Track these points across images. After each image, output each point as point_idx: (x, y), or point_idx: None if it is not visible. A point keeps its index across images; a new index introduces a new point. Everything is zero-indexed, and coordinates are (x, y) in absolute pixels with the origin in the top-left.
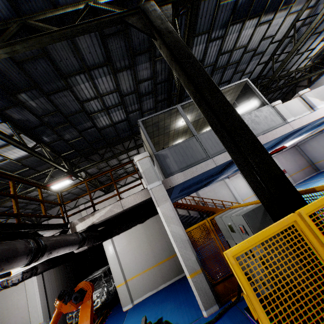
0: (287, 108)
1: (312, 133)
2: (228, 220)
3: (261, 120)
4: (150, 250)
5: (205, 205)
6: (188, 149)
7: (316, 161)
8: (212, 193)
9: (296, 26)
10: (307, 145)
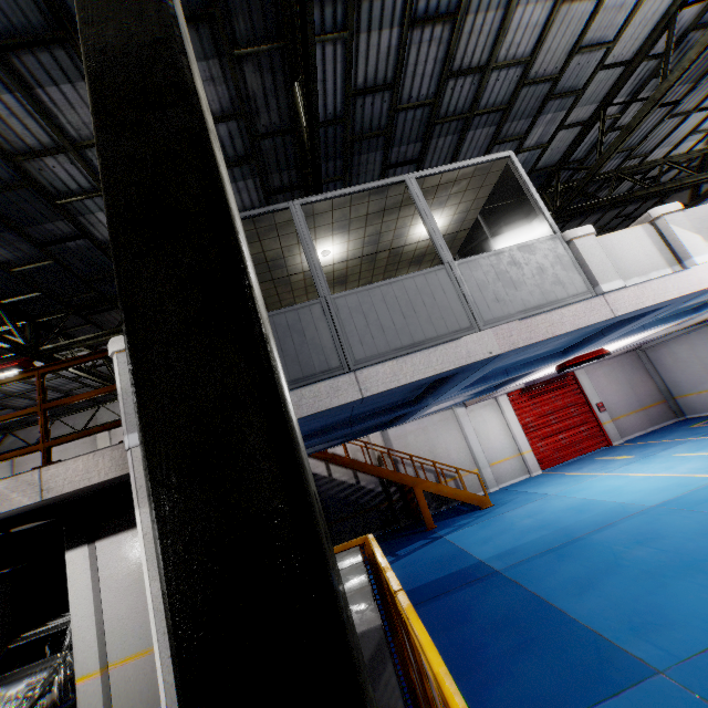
0: (610, 250)
1: (681, 325)
2: None
3: (527, 276)
4: None
5: (398, 464)
6: (292, 334)
7: (680, 392)
8: (421, 437)
9: (677, 26)
10: (664, 351)
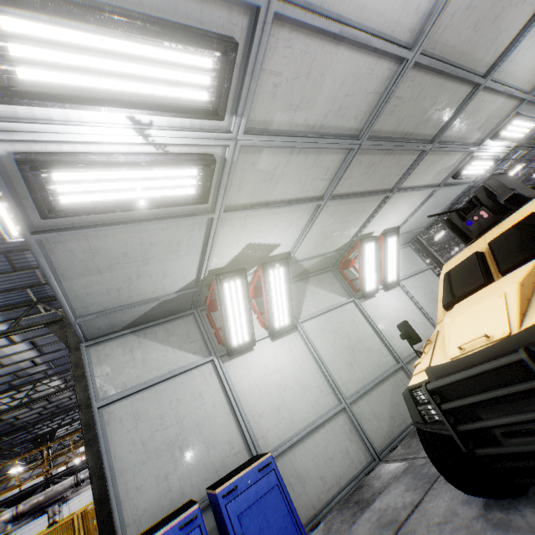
0: None
1: None
2: None
3: None
4: None
5: None
6: None
7: None
8: None
9: None
10: None
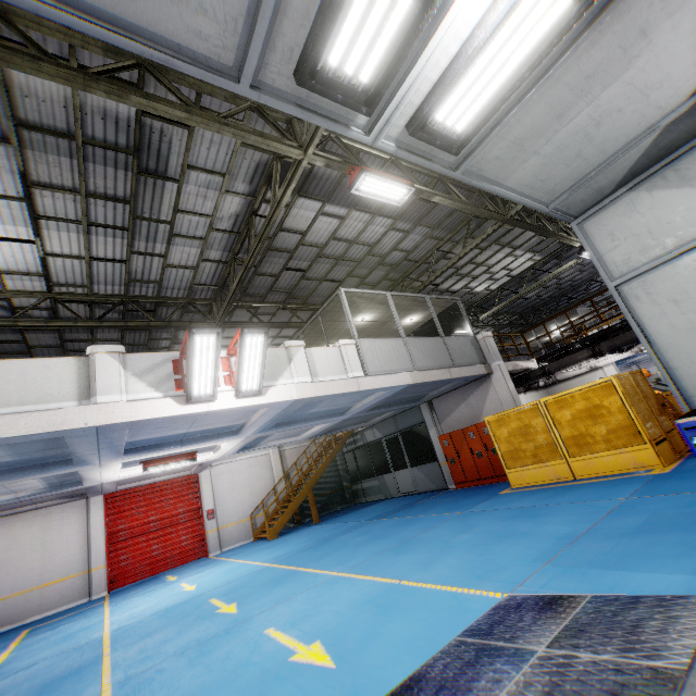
0: None
1: None
2: (656, 376)
3: None
4: None
5: None
6: None
7: None
8: None
9: None
10: None
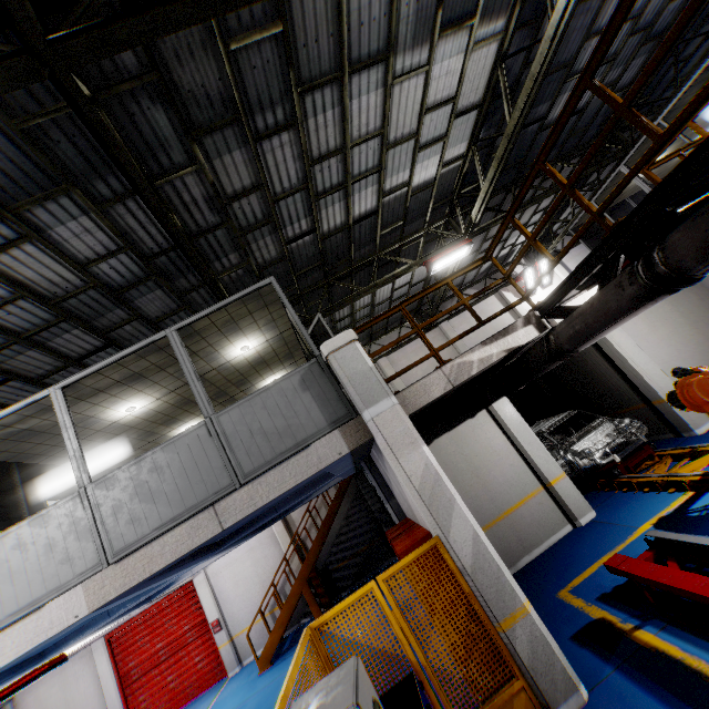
0: None
1: None
2: None
3: None
4: (699, 337)
5: None
6: None
7: None
8: None
9: None
10: None
